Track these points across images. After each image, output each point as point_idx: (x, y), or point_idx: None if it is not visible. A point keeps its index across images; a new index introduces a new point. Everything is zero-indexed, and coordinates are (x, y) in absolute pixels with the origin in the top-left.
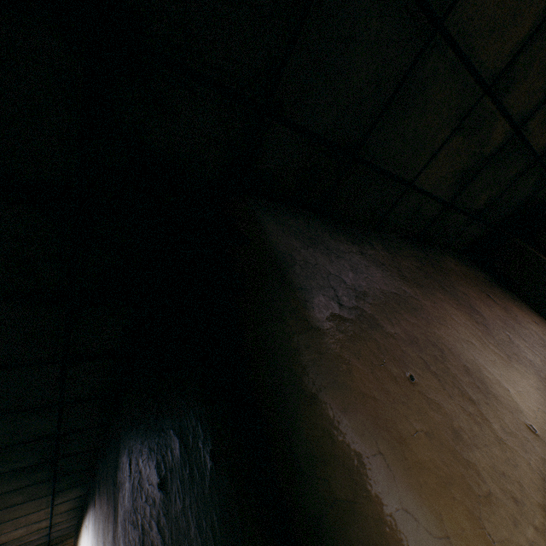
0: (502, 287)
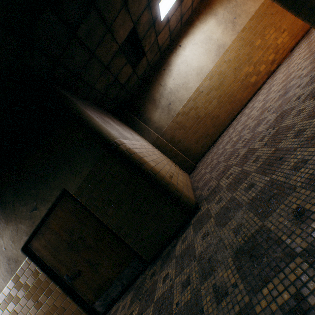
0: (122, 121)
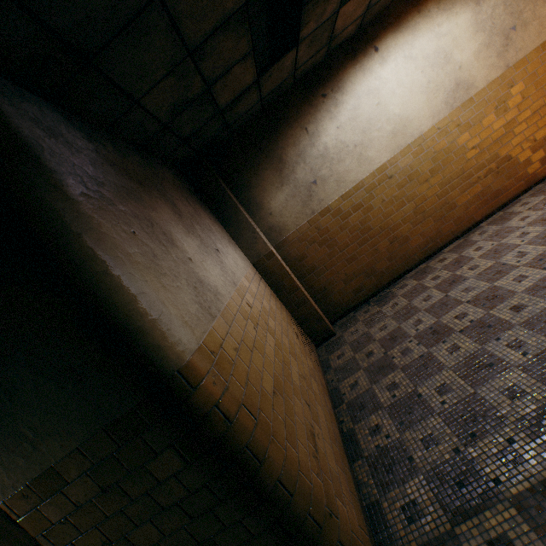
0: (197, 196)
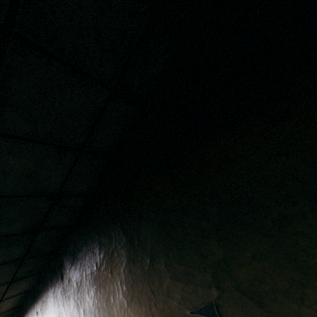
0: None
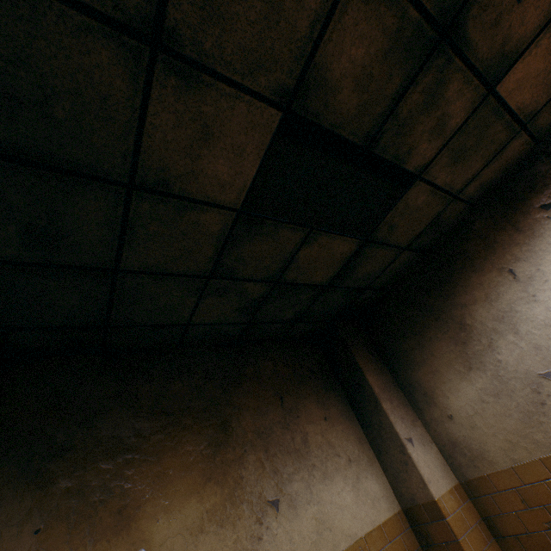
0: (328, 374)
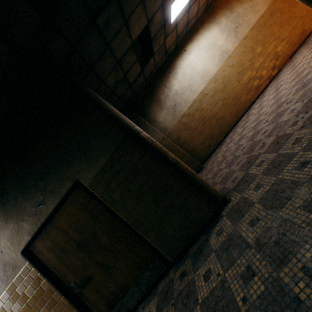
0: None
